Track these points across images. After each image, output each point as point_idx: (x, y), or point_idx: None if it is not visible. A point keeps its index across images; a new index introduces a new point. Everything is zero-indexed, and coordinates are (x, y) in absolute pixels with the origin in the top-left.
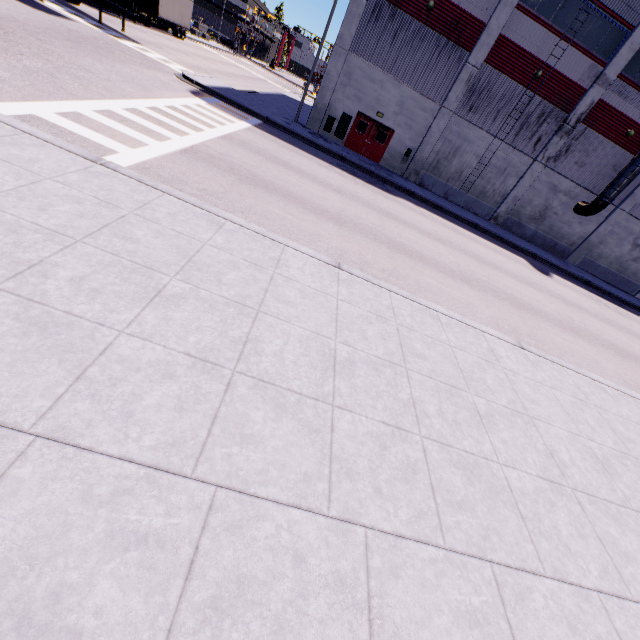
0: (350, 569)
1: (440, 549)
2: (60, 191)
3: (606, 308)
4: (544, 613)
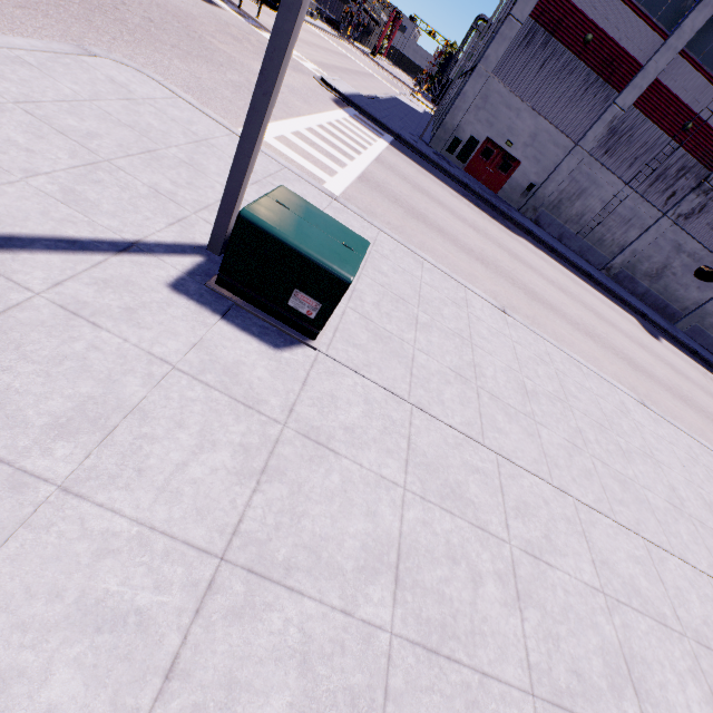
0: (571, 515)
1: (613, 521)
2: None
3: (712, 382)
4: (675, 572)
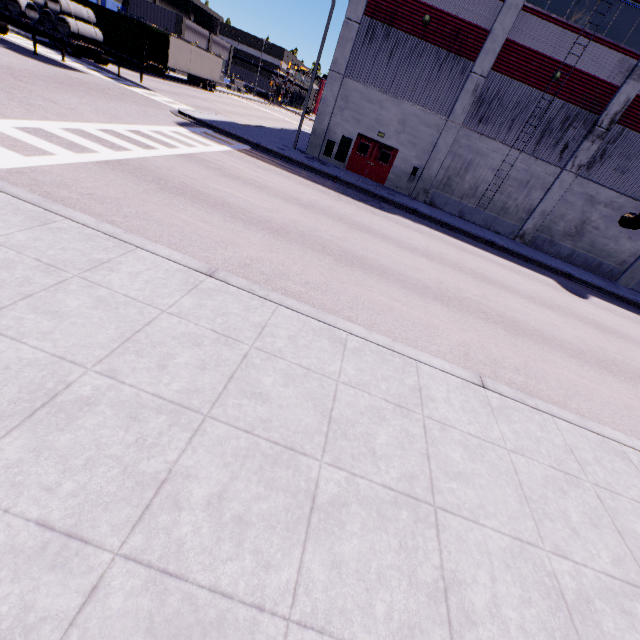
0: None
1: None
2: None
3: None
4: None
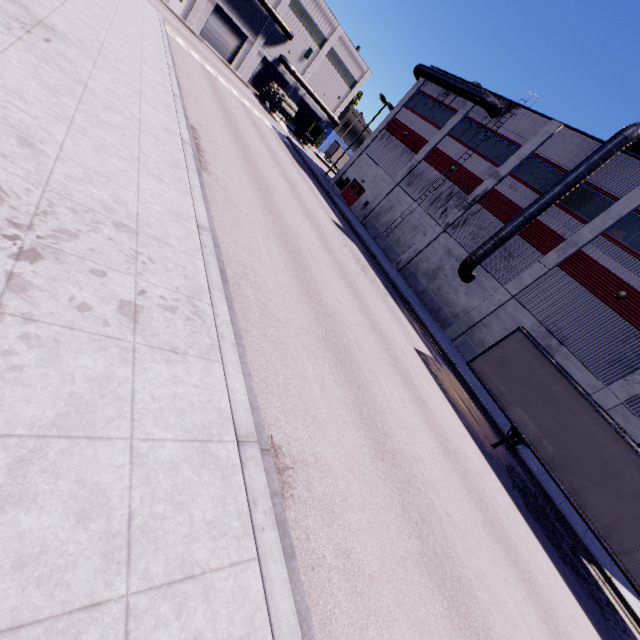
0: None
1: None
2: (140, 2)
3: (349, 252)
4: None
